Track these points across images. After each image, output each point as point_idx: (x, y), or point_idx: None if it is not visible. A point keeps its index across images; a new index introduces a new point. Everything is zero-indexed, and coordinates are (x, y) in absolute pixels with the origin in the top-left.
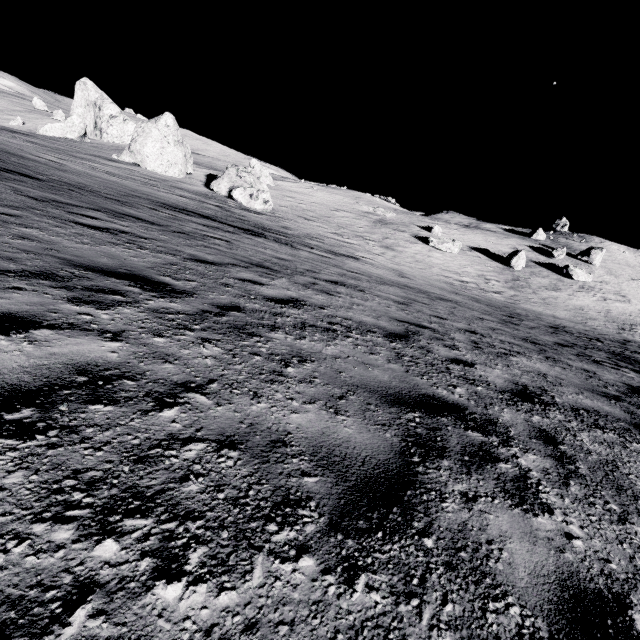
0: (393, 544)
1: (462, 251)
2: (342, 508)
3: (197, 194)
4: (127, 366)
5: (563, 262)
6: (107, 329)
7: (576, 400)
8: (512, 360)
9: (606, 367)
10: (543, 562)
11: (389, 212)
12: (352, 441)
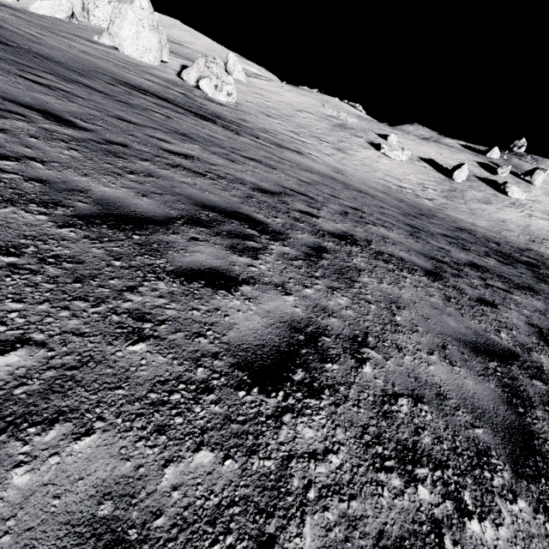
0: (109, 230)
1: (411, 160)
2: (91, 215)
3: (166, 81)
4: None
5: (505, 180)
6: None
7: (392, 251)
8: (367, 226)
9: (470, 253)
10: (212, 263)
11: (351, 117)
12: (137, 205)
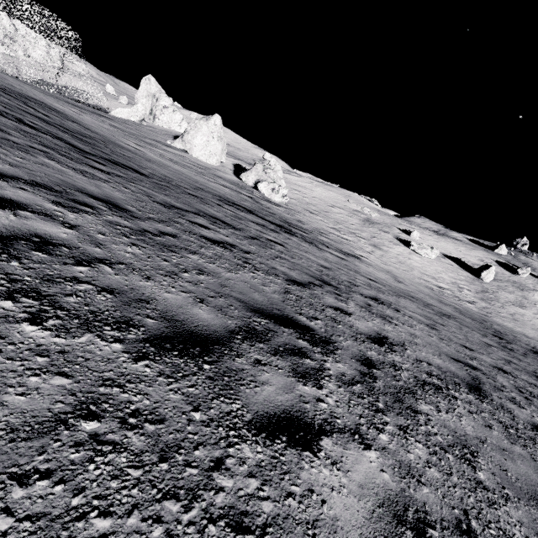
0: None
1: (437, 257)
2: None
3: (232, 183)
4: (408, 498)
5: (526, 280)
6: (348, 425)
7: None
8: None
9: None
10: None
11: (374, 213)
12: None
